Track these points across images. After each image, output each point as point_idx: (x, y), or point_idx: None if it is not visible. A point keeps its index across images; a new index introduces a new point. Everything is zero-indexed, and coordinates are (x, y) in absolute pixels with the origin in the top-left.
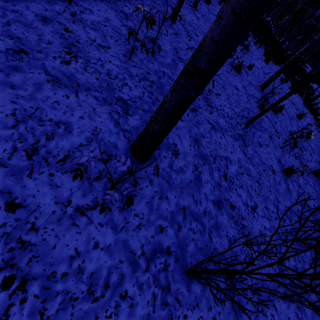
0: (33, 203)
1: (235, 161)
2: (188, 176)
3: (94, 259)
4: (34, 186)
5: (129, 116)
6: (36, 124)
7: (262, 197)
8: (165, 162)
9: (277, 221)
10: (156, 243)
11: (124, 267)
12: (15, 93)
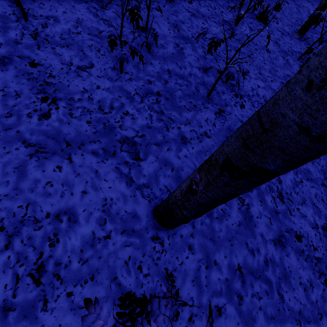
0: None
1: None
2: (235, 219)
3: None
4: (54, 320)
5: (142, 162)
6: (32, 229)
7: None
8: None
9: None
10: None
11: None
12: None
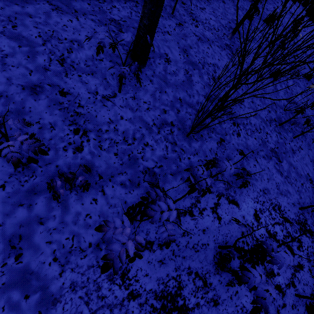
0: (74, 92)
1: (223, 67)
2: (181, 78)
3: (122, 125)
4: (71, 82)
5: (123, 34)
6: (57, 42)
7: (249, 95)
8: (160, 67)
9: (263, 112)
10: (162, 119)
11: (143, 131)
12: (34, 21)
